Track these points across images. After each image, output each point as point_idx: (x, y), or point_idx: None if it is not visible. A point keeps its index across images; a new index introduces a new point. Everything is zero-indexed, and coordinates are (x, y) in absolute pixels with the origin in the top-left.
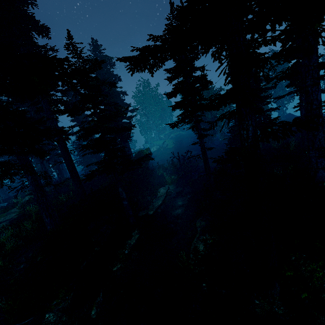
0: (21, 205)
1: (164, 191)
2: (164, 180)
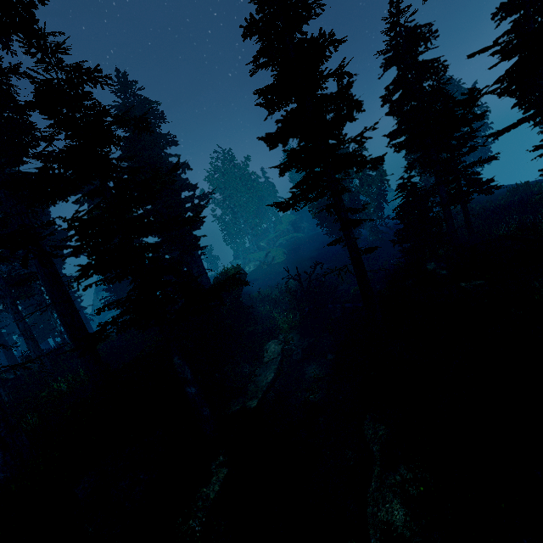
0: None
1: (278, 348)
2: (274, 324)
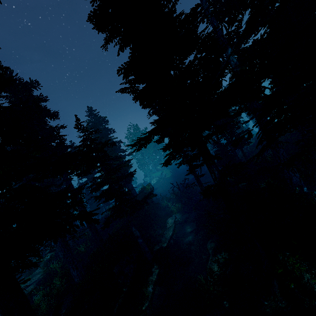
0: (44, 264)
1: (172, 221)
2: (169, 210)
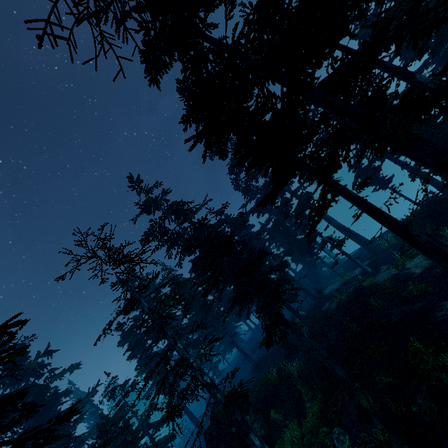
0: None
1: None
2: None
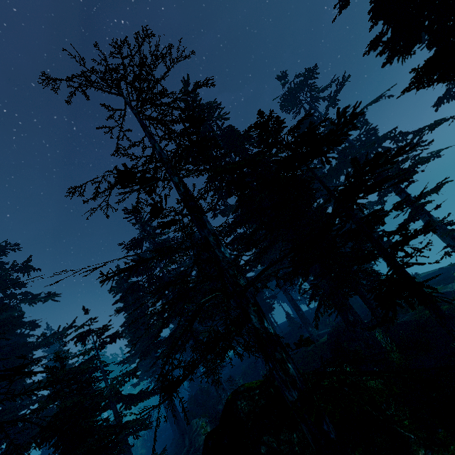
0: None
1: None
2: None
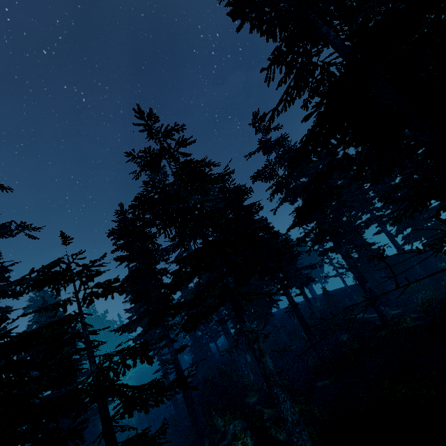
0: None
1: None
2: None
